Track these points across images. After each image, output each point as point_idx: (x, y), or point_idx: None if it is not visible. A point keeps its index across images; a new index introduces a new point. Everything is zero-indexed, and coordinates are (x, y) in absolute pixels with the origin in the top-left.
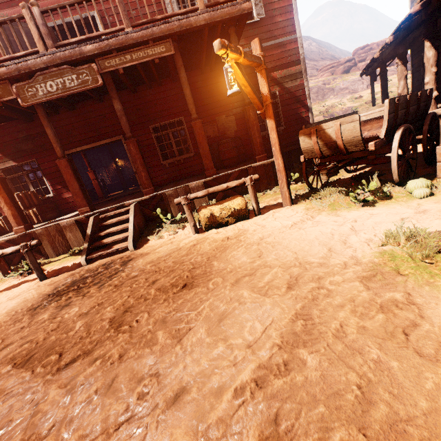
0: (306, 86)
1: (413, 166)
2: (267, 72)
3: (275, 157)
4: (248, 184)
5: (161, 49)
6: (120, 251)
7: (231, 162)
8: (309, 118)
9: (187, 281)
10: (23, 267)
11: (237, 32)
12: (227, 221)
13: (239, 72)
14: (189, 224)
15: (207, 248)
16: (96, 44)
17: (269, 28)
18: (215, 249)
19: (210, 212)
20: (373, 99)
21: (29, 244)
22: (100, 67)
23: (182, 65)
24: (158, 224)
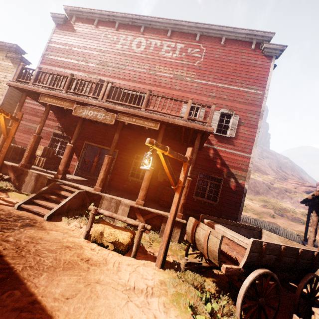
0: (245, 187)
1: (271, 315)
2: (222, 165)
3: (167, 222)
4: (139, 228)
5: (152, 125)
6: (41, 214)
7: (165, 203)
8: (238, 209)
9: (8, 275)
10: (2, 185)
11: (204, 137)
12: (108, 245)
13: (163, 159)
14: (86, 228)
15: (66, 257)
16: (123, 108)
17: (234, 143)
18: (66, 262)
19: (103, 230)
20: (307, 225)
21: (3, 176)
22: (118, 117)
23: (162, 137)
24: (82, 213)
